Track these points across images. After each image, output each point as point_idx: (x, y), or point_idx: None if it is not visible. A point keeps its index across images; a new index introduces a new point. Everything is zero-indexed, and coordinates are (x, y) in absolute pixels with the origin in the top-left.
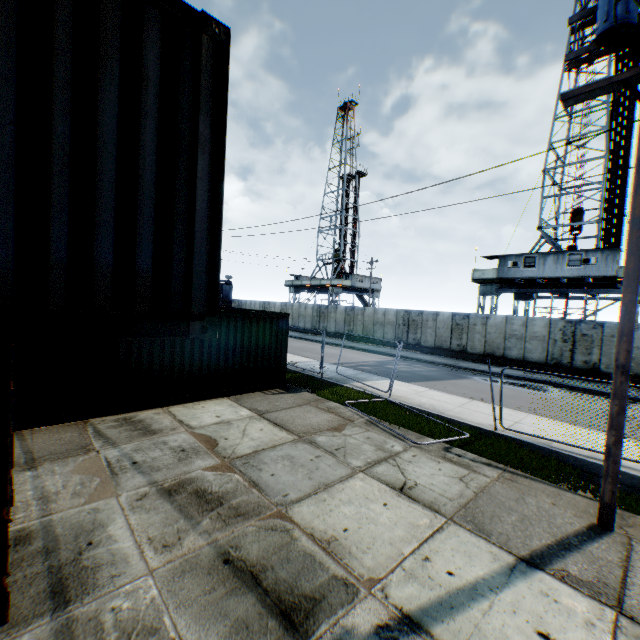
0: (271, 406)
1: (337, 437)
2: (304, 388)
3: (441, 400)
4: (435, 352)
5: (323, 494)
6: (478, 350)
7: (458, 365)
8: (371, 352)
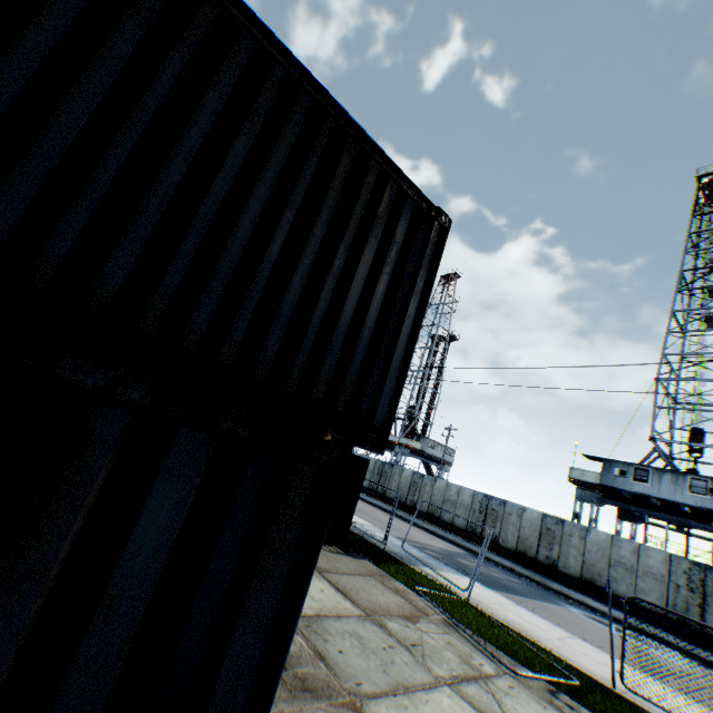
0: (330, 565)
1: (411, 628)
2: (364, 555)
3: (533, 622)
4: (516, 558)
5: (404, 697)
6: (572, 570)
7: (547, 583)
8: (436, 535)
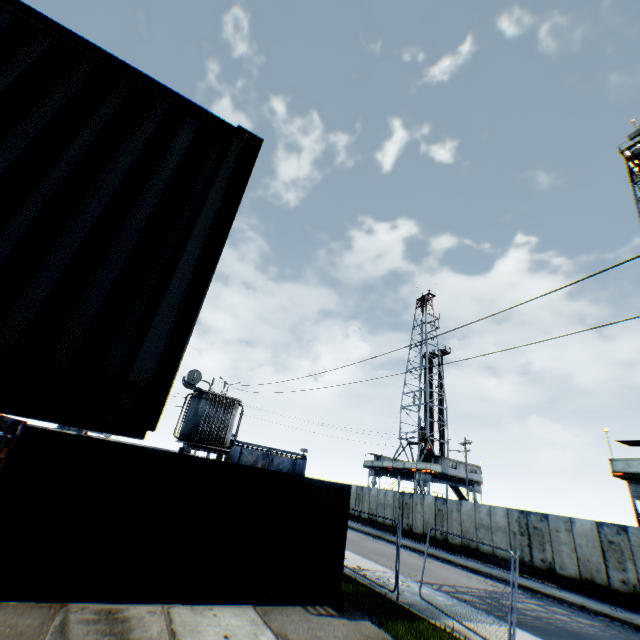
0: (309, 634)
1: None
2: (368, 613)
3: None
4: (583, 588)
5: None
6: None
7: (634, 621)
8: (476, 572)
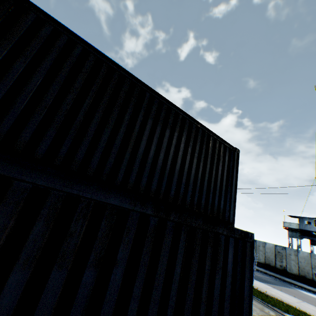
0: None
1: None
2: None
3: (283, 295)
4: (265, 267)
5: None
6: (294, 271)
7: (283, 278)
8: None
